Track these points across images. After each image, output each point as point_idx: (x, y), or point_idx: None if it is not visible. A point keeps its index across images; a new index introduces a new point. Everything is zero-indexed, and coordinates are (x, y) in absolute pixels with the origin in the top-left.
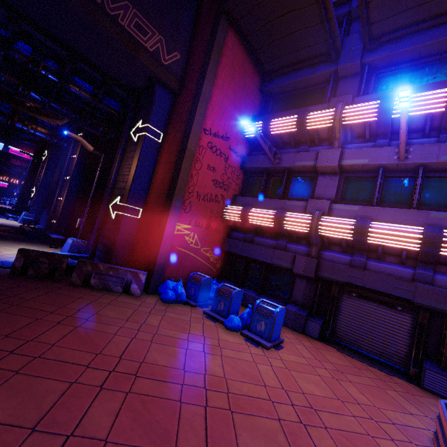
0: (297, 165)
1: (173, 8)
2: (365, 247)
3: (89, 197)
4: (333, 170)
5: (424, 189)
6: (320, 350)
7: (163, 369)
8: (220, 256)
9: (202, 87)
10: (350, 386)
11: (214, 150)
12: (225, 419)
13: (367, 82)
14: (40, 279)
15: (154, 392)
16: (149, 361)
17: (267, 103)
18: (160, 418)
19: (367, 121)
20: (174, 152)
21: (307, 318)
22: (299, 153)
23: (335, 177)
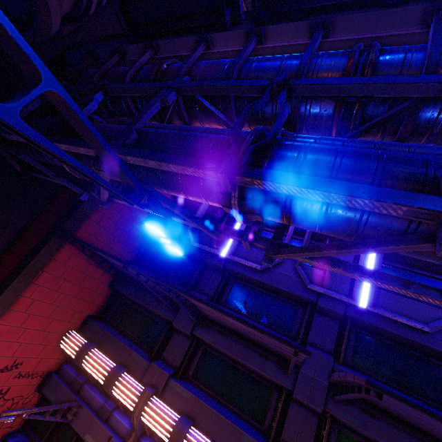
0: (86, 441)
1: (4, 197)
2: None
3: None
4: None
5: None
6: None
7: None
8: None
9: None
10: None
11: None
12: None
13: (193, 354)
14: None
15: None
16: None
17: (115, 300)
18: None
19: (161, 437)
20: None
21: None
22: (96, 419)
23: None
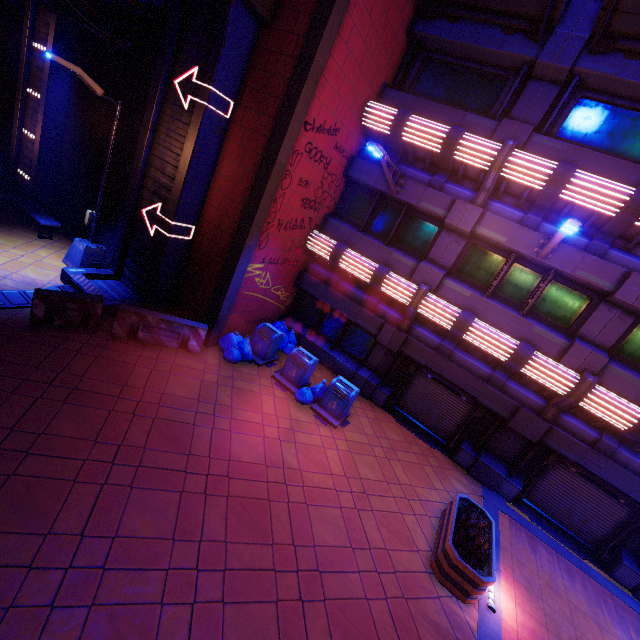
0: (422, 207)
1: None
2: (459, 339)
3: (102, 178)
4: (463, 232)
5: (545, 293)
6: (381, 422)
7: (249, 466)
8: (292, 292)
9: (317, 49)
10: (397, 466)
11: (312, 154)
12: (303, 512)
13: (562, 105)
14: (72, 330)
15: (248, 494)
16: (235, 458)
17: (413, 60)
18: (257, 518)
19: (530, 187)
20: (253, 153)
21: (377, 387)
22: (430, 189)
23: (461, 241)
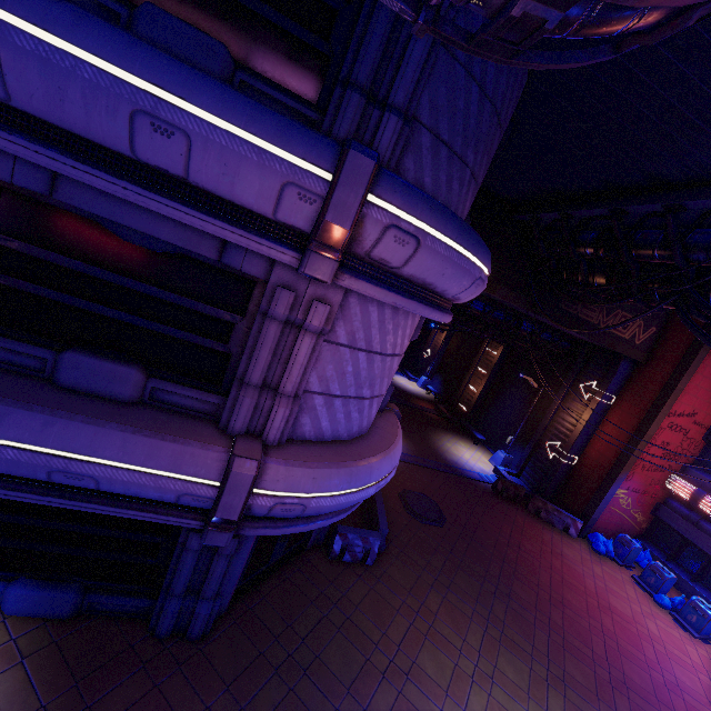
0: None
1: None
2: None
3: (522, 422)
4: None
5: None
6: None
7: (622, 613)
8: (648, 518)
9: (678, 383)
10: None
11: (673, 428)
12: (665, 658)
13: None
14: (509, 501)
15: (624, 625)
16: (612, 604)
17: None
18: (632, 638)
19: None
20: (627, 425)
21: None
22: None
23: None
